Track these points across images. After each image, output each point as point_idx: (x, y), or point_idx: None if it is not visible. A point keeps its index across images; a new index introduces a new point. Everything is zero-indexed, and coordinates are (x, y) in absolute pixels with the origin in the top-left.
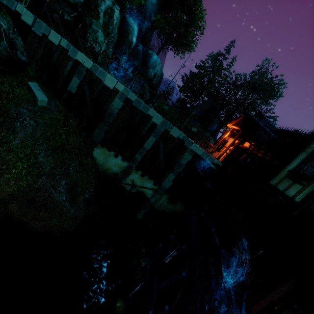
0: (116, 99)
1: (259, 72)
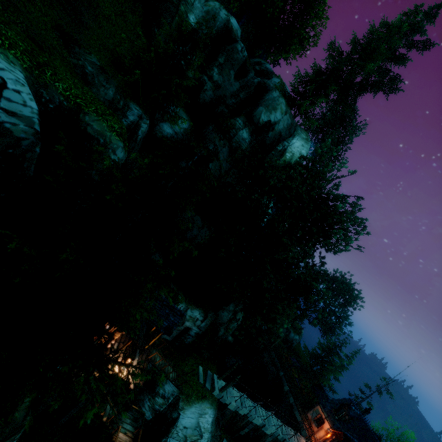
0: (268, 437)
1: (342, 281)
